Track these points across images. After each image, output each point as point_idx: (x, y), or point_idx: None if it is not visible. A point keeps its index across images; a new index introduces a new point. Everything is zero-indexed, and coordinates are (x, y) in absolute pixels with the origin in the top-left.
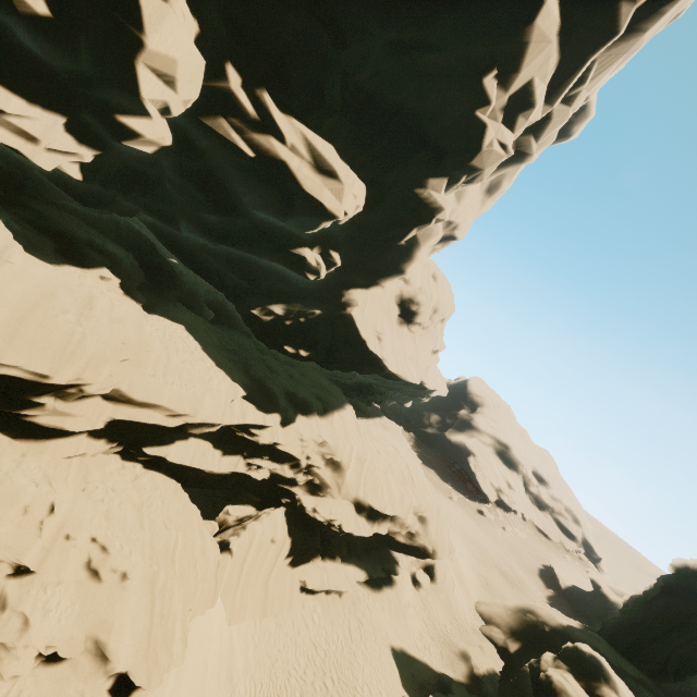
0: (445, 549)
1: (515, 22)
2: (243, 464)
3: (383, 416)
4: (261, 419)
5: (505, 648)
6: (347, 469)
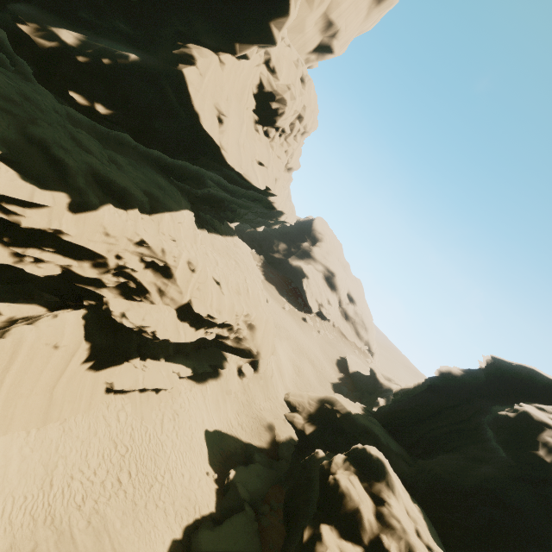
0: (268, 351)
1: None
2: (5, 253)
3: (236, 236)
4: (25, 193)
5: (303, 431)
6: (172, 276)
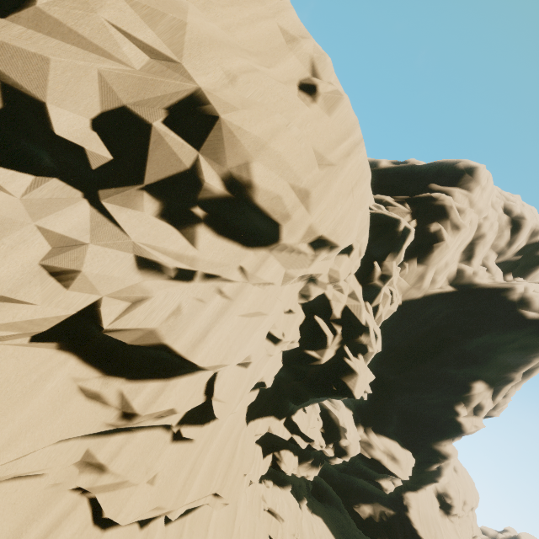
0: None
1: (466, 391)
2: None
3: None
4: None
5: None
6: None
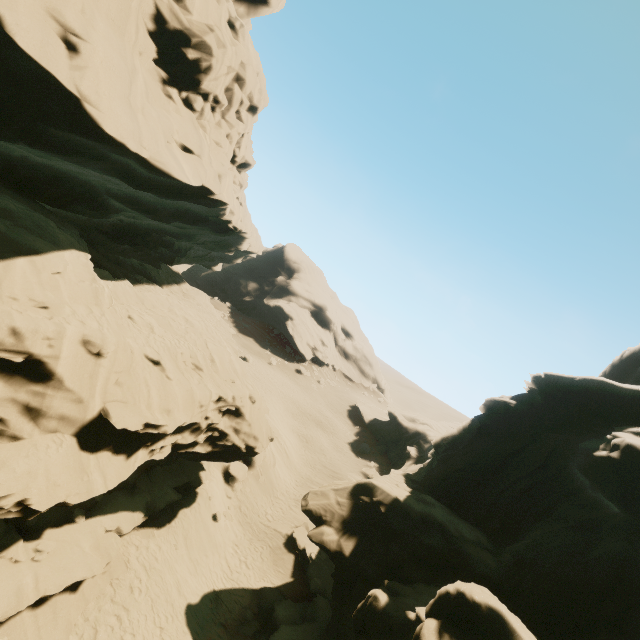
0: (263, 440)
1: None
2: None
3: (184, 283)
4: None
5: (340, 552)
6: (52, 375)
